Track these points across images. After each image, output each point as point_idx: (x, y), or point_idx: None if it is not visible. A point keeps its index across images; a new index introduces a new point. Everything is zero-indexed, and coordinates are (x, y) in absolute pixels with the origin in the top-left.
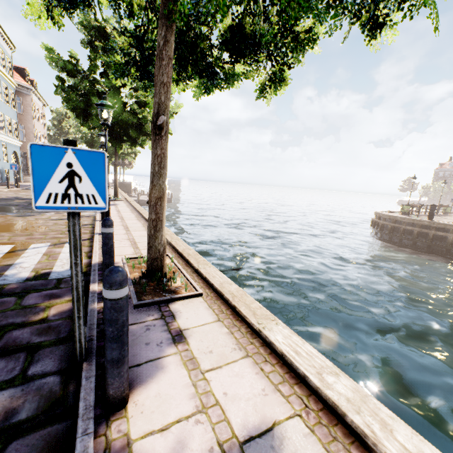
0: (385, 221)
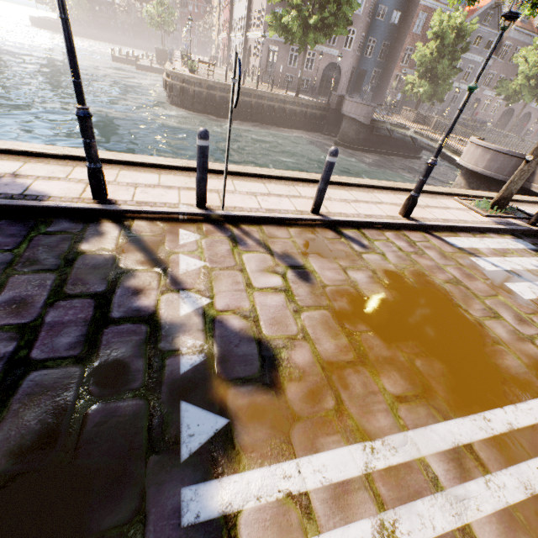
0: (195, 86)
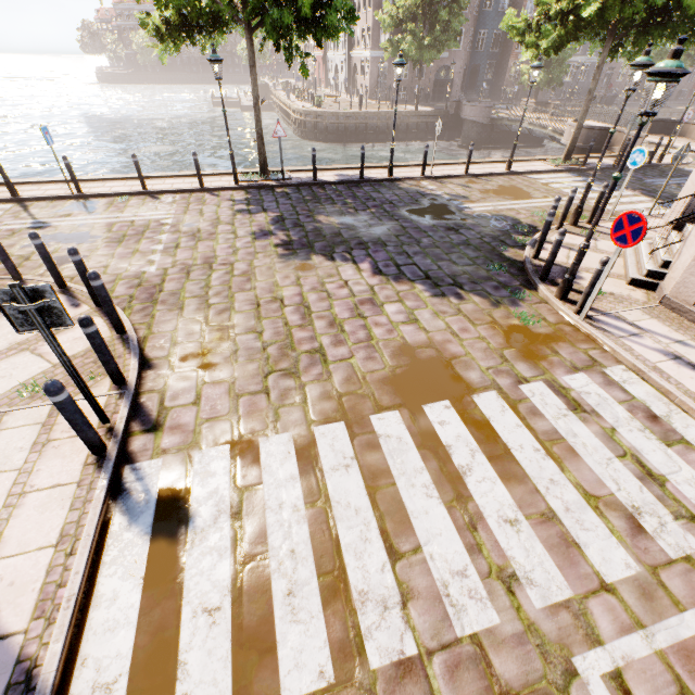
0: (327, 120)
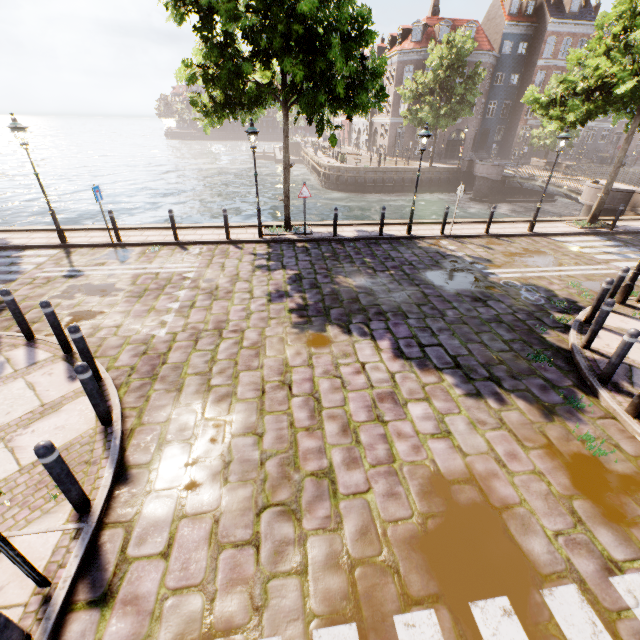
0: (349, 173)
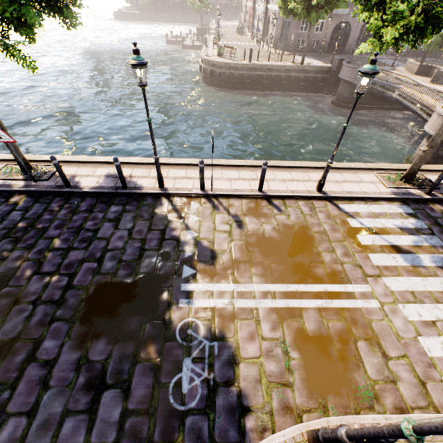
0: (221, 68)
